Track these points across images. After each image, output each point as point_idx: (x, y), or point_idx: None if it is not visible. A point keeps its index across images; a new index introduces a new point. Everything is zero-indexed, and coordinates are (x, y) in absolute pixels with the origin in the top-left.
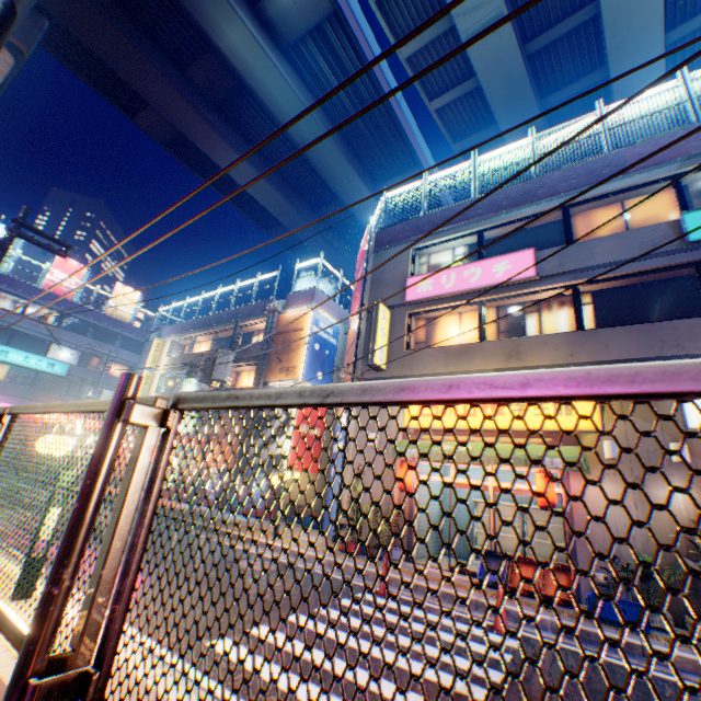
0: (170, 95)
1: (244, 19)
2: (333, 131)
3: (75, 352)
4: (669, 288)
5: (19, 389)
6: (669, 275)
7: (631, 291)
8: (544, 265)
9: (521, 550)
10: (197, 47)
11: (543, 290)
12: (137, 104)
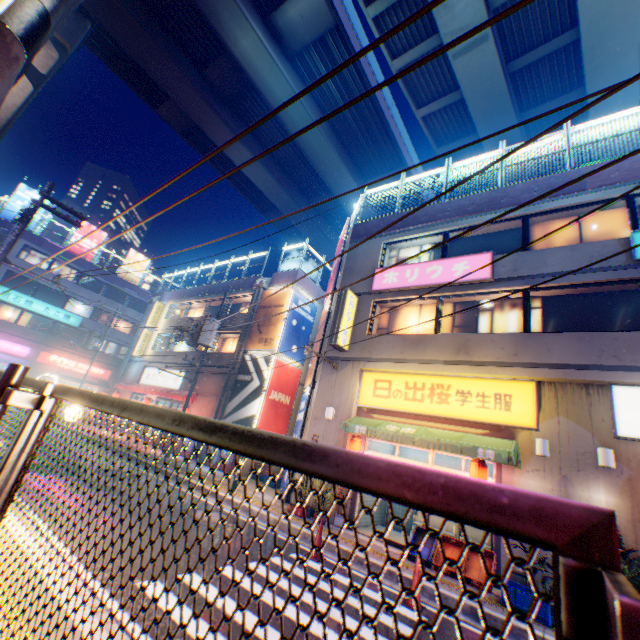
0: (188, 91)
1: (256, 29)
2: (260, 157)
3: (88, 307)
4: (615, 301)
5: (38, 335)
6: (616, 288)
7: (579, 300)
8: (500, 269)
9: (457, 531)
10: (215, 51)
11: (497, 292)
12: (160, 97)
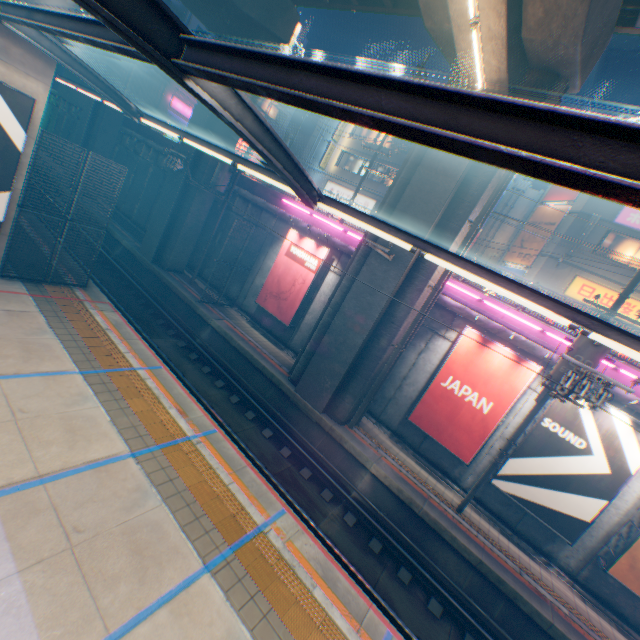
0: None
1: None
2: None
3: None
4: None
5: None
6: None
7: None
8: None
9: None
10: None
11: None
12: None
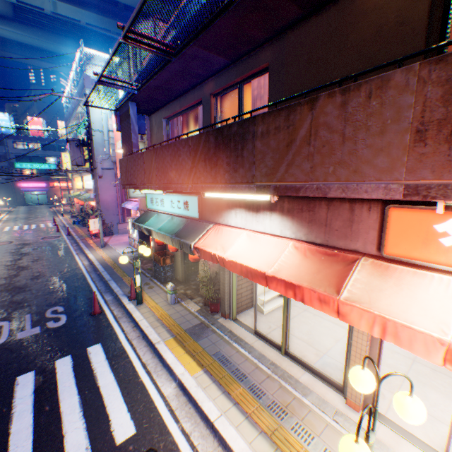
0: None
1: None
2: None
3: (56, 159)
4: None
5: (44, 177)
6: None
7: None
8: None
9: None
10: None
11: None
12: None
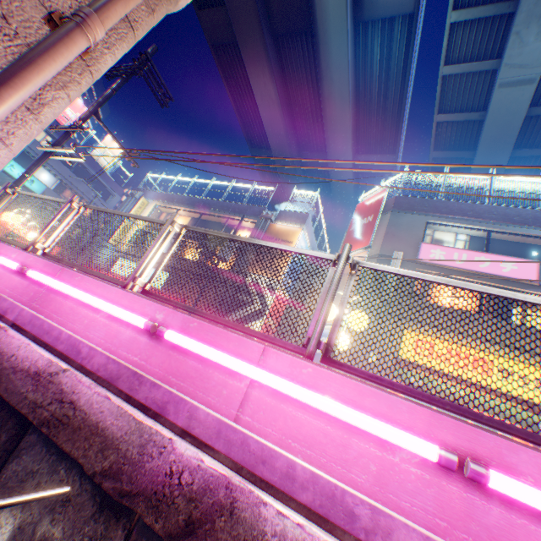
0: (247, 8)
1: None
2: None
3: (54, 177)
4: None
5: None
6: None
7: None
8: None
9: None
10: None
11: (538, 295)
12: (209, 0)
